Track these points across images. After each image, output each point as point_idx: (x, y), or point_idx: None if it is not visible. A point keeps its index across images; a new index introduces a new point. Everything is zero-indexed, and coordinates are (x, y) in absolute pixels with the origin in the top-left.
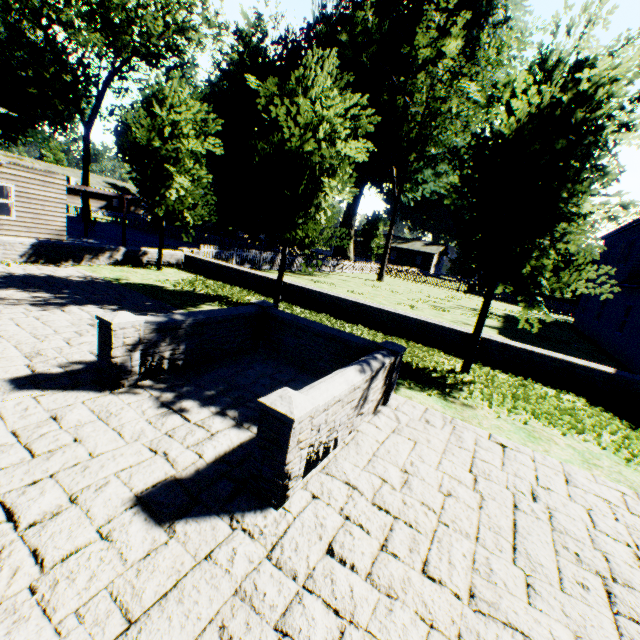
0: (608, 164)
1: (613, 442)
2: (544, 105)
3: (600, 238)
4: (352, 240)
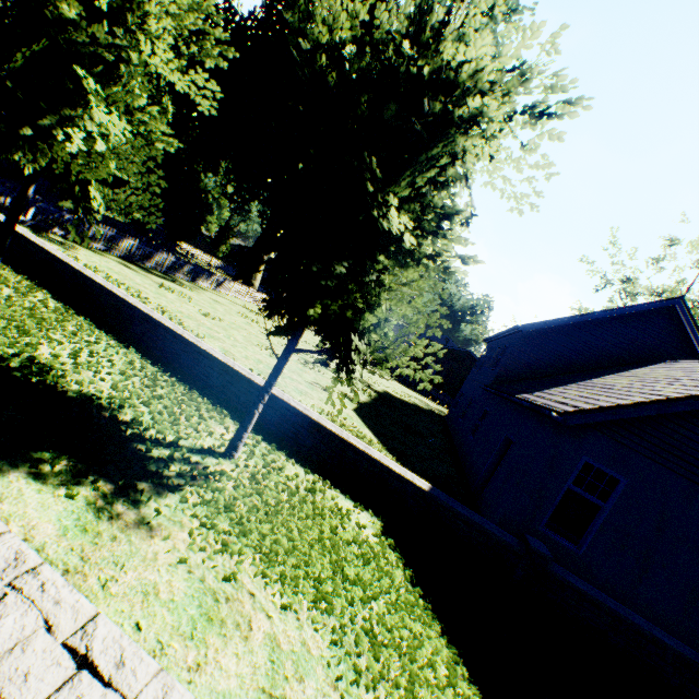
0: (465, 204)
1: (365, 620)
2: (382, 38)
3: (485, 340)
4: (263, 266)
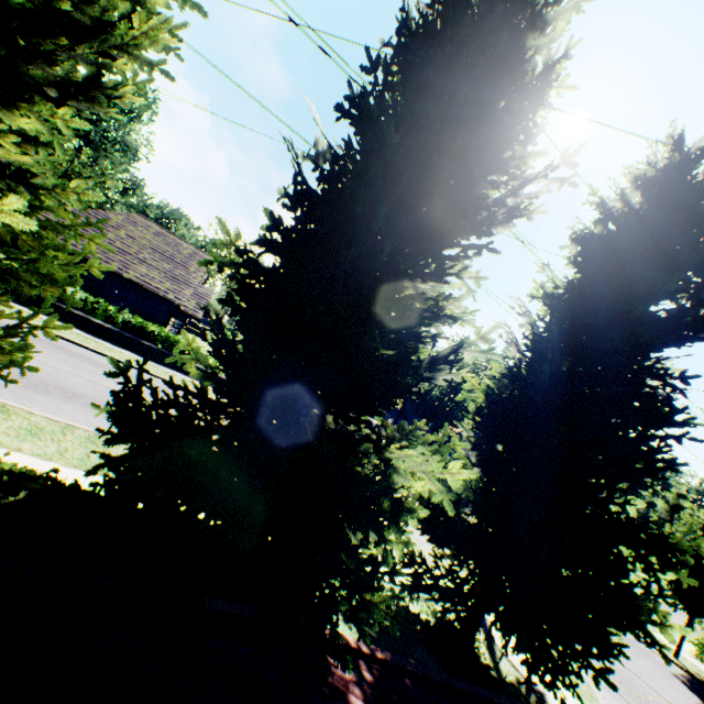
0: None
1: None
2: None
3: None
4: None
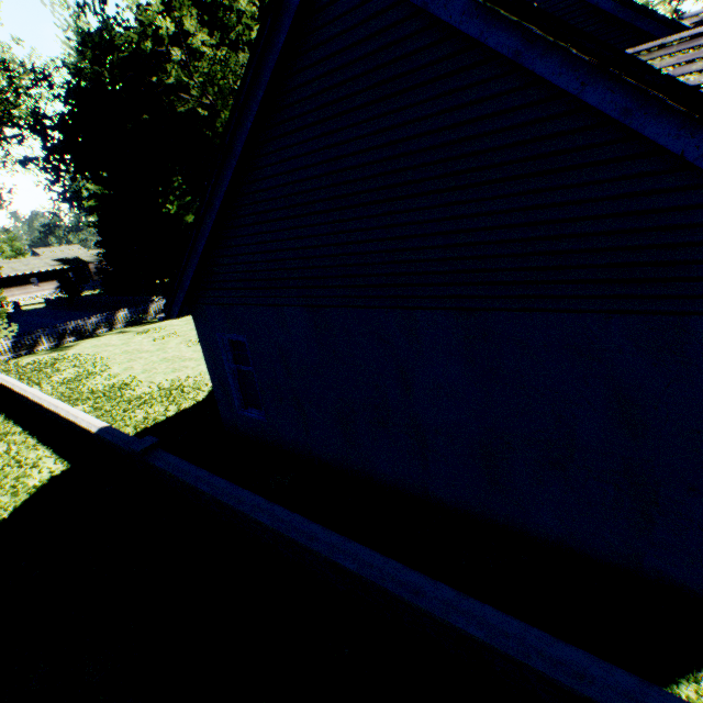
0: None
1: None
2: None
3: None
4: None
